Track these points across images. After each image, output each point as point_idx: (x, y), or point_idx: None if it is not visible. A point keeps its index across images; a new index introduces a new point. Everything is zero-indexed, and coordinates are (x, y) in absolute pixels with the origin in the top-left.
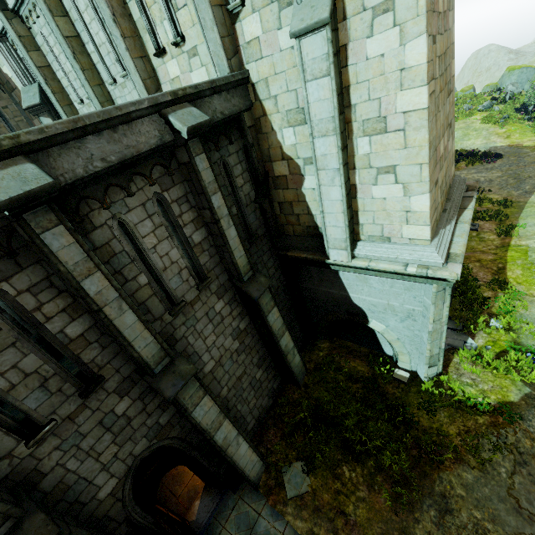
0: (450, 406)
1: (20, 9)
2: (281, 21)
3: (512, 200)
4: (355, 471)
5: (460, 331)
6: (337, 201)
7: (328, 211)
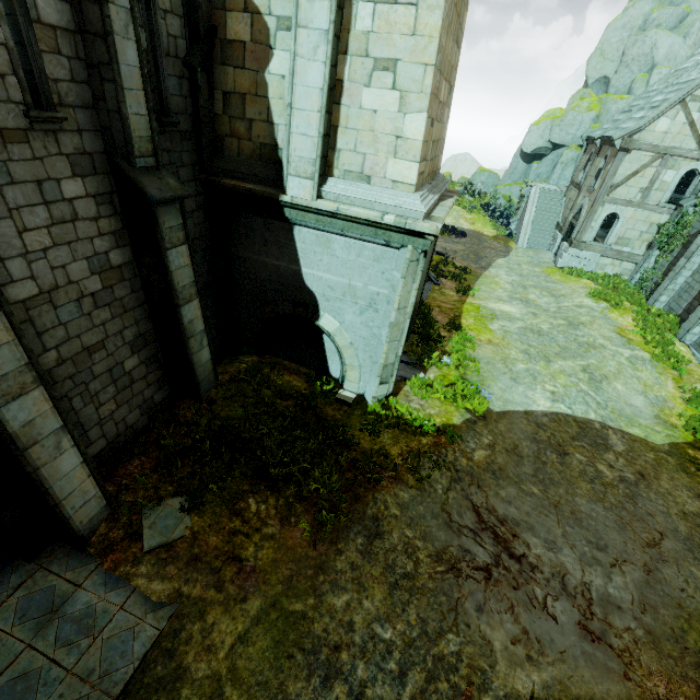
0: (396, 428)
1: None
2: None
3: (471, 269)
4: (267, 503)
5: (413, 366)
6: (315, 90)
7: (298, 106)
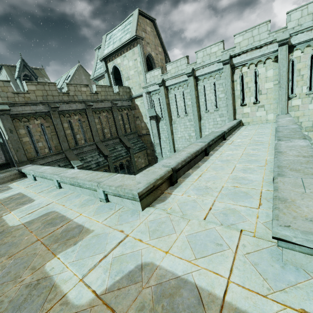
0: None
1: (169, 86)
2: (311, 102)
3: None
4: None
5: None
6: None
7: None
